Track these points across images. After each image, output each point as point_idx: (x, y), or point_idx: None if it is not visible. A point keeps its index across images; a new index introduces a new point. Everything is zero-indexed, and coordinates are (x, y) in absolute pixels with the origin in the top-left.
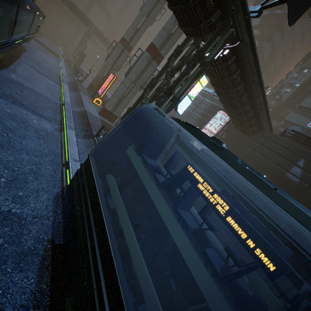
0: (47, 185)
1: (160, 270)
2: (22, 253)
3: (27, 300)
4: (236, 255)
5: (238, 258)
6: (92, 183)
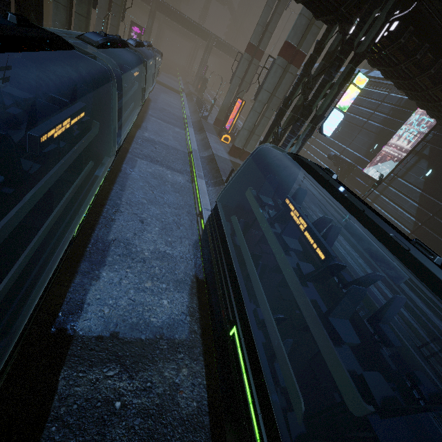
0: (187, 234)
1: (282, 297)
2: (177, 281)
3: (185, 310)
4: (345, 279)
5: (347, 281)
6: (220, 225)
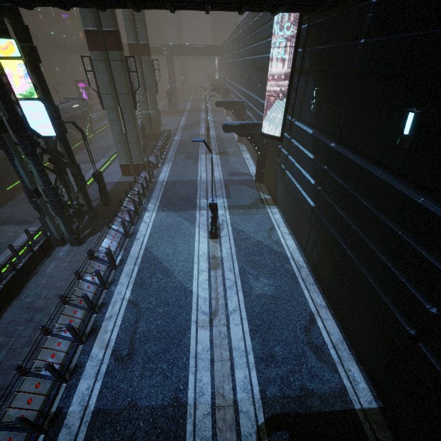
0: None
1: None
2: None
3: None
4: None
5: None
6: None
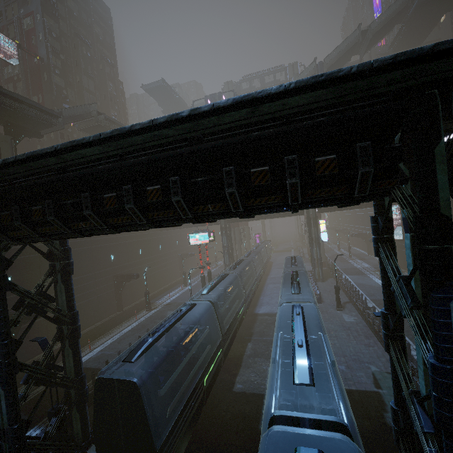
0: None
1: None
2: None
3: None
4: None
5: None
6: None
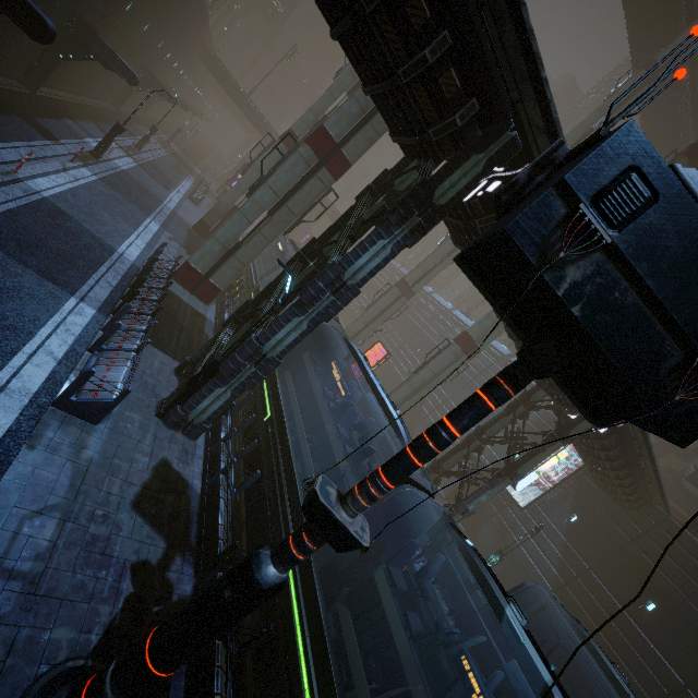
0: None
1: None
2: None
3: None
4: None
5: None
6: None
